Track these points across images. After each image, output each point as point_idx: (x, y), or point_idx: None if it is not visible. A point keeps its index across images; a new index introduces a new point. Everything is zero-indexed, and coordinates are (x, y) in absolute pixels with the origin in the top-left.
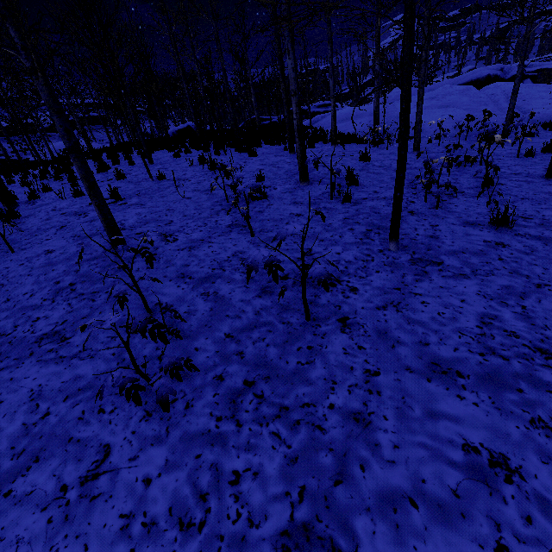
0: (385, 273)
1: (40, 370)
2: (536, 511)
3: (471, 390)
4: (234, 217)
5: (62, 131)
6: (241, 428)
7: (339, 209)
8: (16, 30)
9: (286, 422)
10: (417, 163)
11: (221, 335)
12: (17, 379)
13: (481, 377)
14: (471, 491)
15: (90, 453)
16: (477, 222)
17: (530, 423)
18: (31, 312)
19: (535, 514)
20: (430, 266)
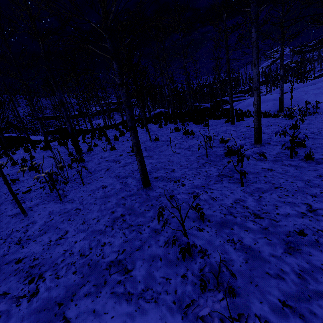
0: None
1: (115, 306)
2: None
3: None
4: (218, 169)
5: (129, 117)
6: None
7: (305, 166)
8: (117, 64)
9: None
10: None
11: (275, 301)
12: (98, 312)
13: None
14: None
15: None
16: None
17: None
18: (99, 236)
19: None
20: None
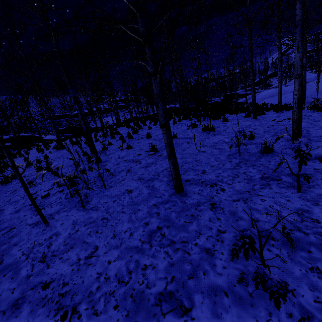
0: None
1: None
2: None
3: None
4: (258, 170)
5: (162, 112)
6: None
7: None
8: (150, 49)
9: None
10: None
11: None
12: None
13: None
14: None
15: None
16: None
17: None
18: (137, 256)
19: None
20: None
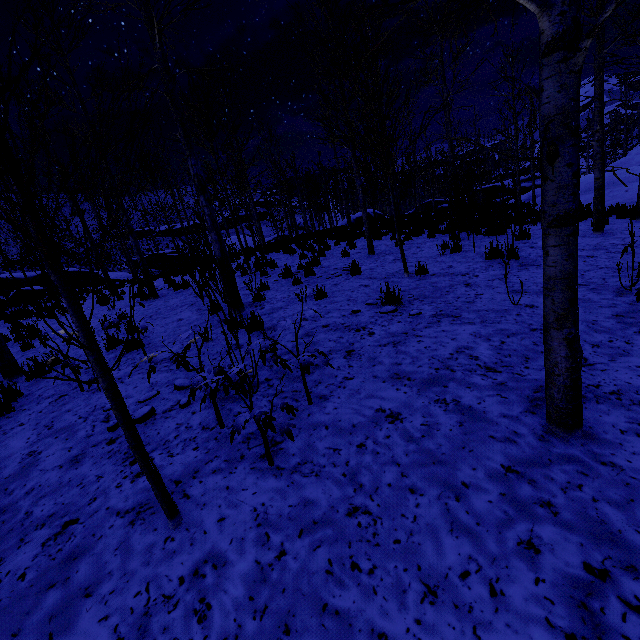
0: None
1: None
2: None
3: None
4: None
5: (566, 176)
6: None
7: None
8: None
9: None
10: None
11: None
12: None
13: None
14: None
15: None
16: None
17: None
18: None
19: None
20: None
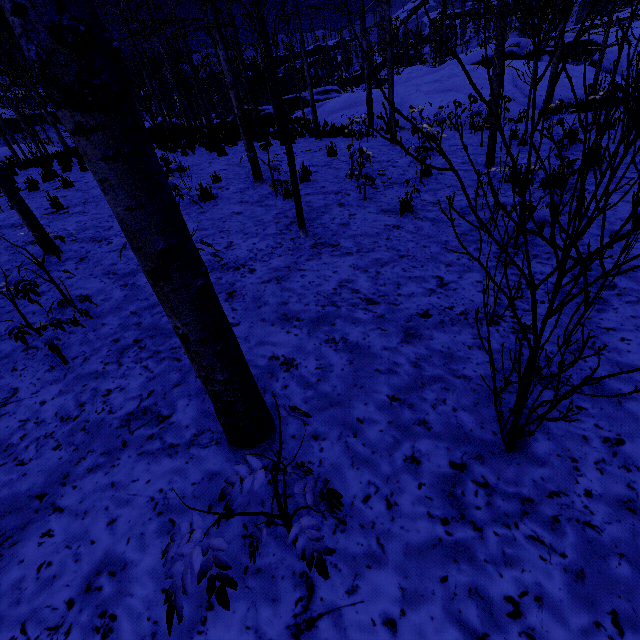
0: (285, 257)
1: None
2: (294, 383)
3: (299, 327)
4: None
5: None
6: (122, 367)
7: (278, 205)
8: None
9: (156, 359)
10: (382, 156)
11: (127, 313)
12: None
13: (312, 319)
14: (260, 378)
15: (2, 394)
16: (392, 209)
17: (324, 342)
18: None
19: (292, 384)
20: (327, 248)
